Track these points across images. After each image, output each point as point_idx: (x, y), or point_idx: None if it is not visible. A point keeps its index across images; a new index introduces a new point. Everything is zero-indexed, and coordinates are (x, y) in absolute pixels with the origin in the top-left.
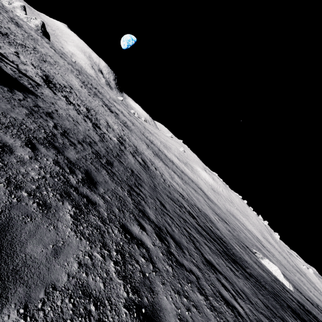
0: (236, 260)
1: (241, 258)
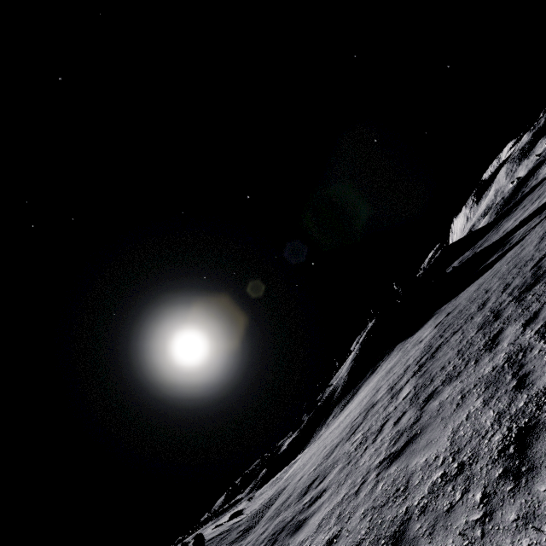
0: None
1: None
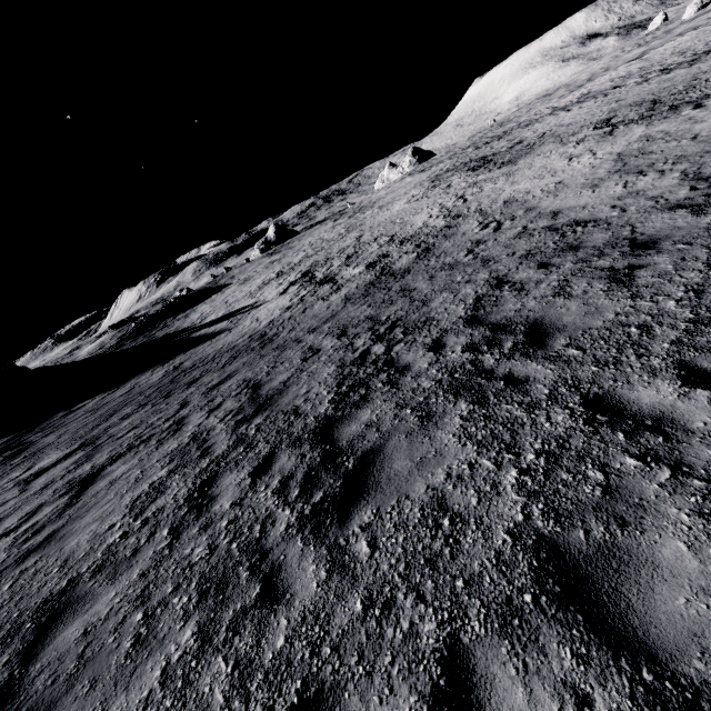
0: (376, 456)
1: (705, 415)
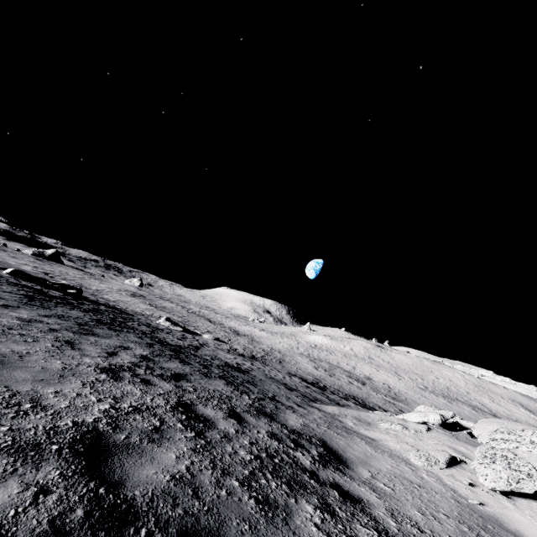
0: None
1: None
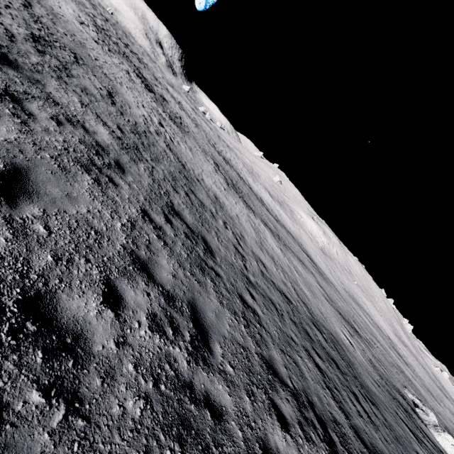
0: None
1: None
